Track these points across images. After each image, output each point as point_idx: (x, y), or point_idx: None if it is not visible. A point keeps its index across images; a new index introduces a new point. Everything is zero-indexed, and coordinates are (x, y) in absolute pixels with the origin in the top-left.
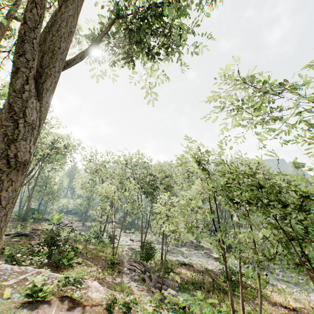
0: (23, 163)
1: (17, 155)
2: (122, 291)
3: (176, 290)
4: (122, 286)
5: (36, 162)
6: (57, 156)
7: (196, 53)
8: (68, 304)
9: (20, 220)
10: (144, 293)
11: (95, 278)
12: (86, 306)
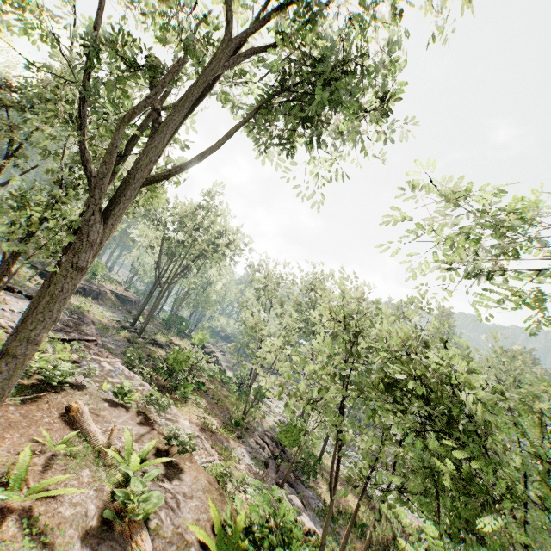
0: (81, 268)
1: (78, 262)
2: (226, 458)
3: (312, 508)
4: (229, 453)
5: (195, 257)
6: (214, 255)
7: (389, 139)
8: (141, 420)
9: (165, 326)
10: (252, 476)
11: (204, 428)
12: (154, 430)
